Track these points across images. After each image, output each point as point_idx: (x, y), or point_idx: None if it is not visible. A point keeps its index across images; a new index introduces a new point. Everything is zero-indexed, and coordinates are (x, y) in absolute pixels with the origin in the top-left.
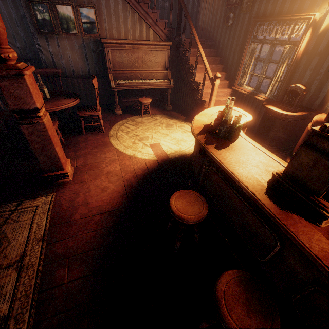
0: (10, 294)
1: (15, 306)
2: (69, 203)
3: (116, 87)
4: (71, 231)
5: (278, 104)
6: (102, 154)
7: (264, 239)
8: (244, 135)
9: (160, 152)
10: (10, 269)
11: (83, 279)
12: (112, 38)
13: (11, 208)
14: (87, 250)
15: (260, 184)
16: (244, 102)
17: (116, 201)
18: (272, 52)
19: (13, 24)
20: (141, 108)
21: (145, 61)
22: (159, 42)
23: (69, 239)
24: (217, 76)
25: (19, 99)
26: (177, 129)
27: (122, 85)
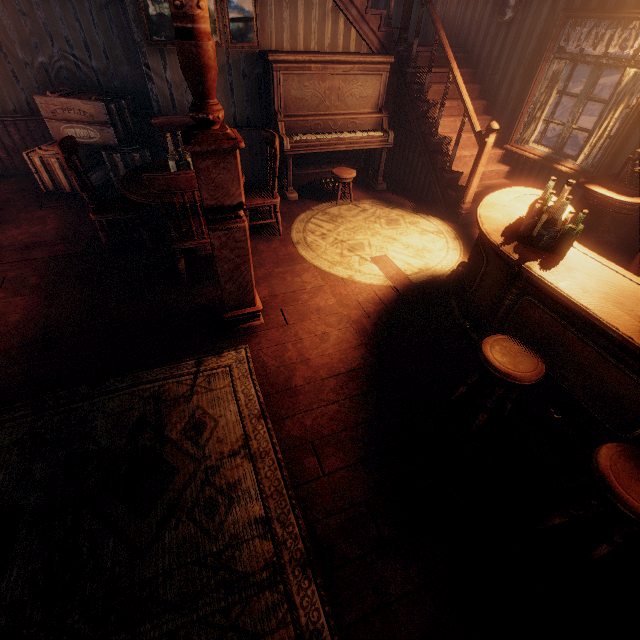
0: (256, 491)
1: (270, 505)
2: (277, 360)
3: (293, 149)
4: (300, 403)
5: (609, 182)
6: (295, 278)
7: (636, 405)
8: (576, 243)
9: (394, 272)
10: (238, 458)
11: (349, 471)
12: (283, 51)
13: (189, 370)
14: (336, 431)
15: (634, 323)
16: (529, 174)
17: (352, 356)
18: (595, 80)
19: (85, 22)
20: (334, 188)
21: (342, 96)
22: (372, 57)
23: (302, 416)
24: (493, 128)
25: (220, 189)
26: (408, 228)
27: (302, 144)
